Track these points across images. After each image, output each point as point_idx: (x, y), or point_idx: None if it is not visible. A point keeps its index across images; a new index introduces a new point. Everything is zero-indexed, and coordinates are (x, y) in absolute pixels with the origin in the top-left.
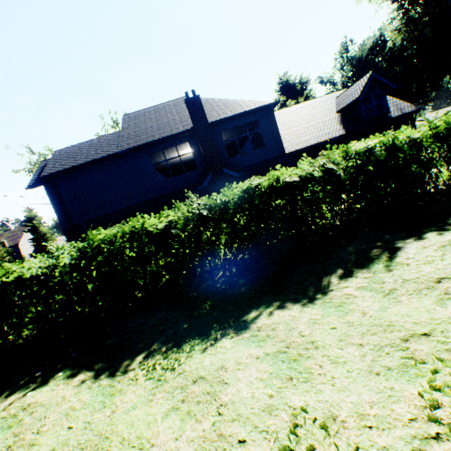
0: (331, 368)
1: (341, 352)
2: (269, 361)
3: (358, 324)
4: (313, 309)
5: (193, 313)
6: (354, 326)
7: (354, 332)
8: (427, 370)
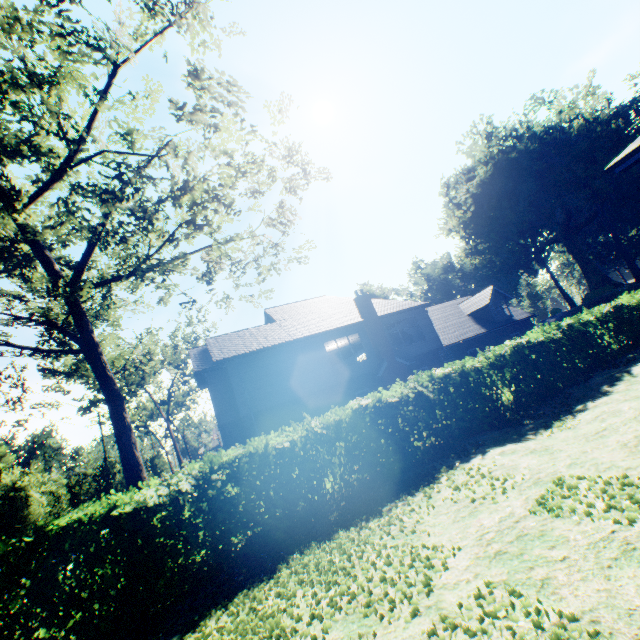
0: None
1: None
2: (625, 401)
3: None
4: (614, 394)
5: (524, 424)
6: None
7: None
8: None
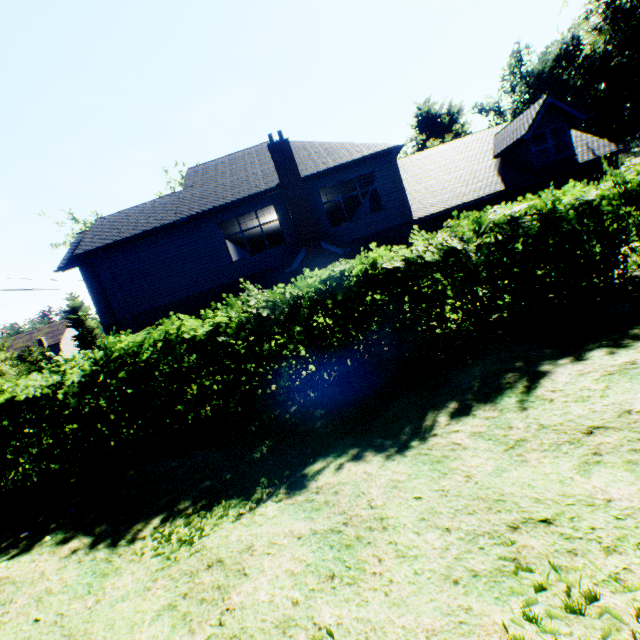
0: (393, 566)
1: (416, 540)
2: (313, 544)
3: (454, 494)
4: (399, 463)
5: (243, 458)
6: (447, 497)
7: (444, 507)
8: (531, 583)
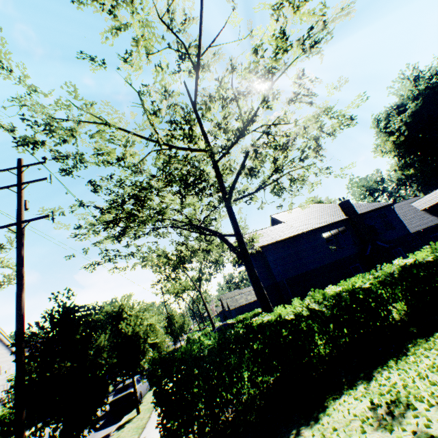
0: None
1: None
2: None
3: None
4: None
5: None
6: None
7: None
8: None
